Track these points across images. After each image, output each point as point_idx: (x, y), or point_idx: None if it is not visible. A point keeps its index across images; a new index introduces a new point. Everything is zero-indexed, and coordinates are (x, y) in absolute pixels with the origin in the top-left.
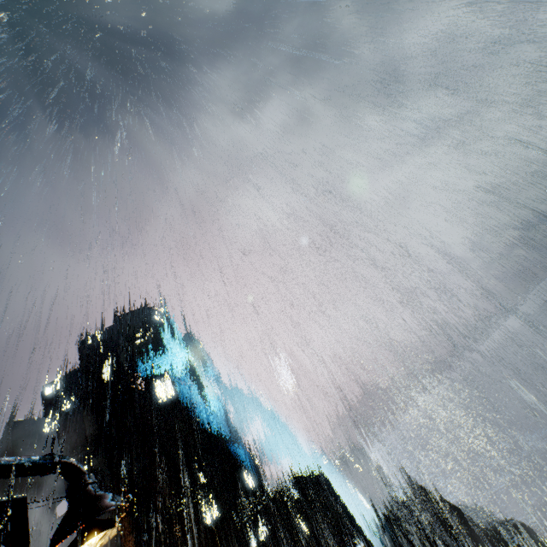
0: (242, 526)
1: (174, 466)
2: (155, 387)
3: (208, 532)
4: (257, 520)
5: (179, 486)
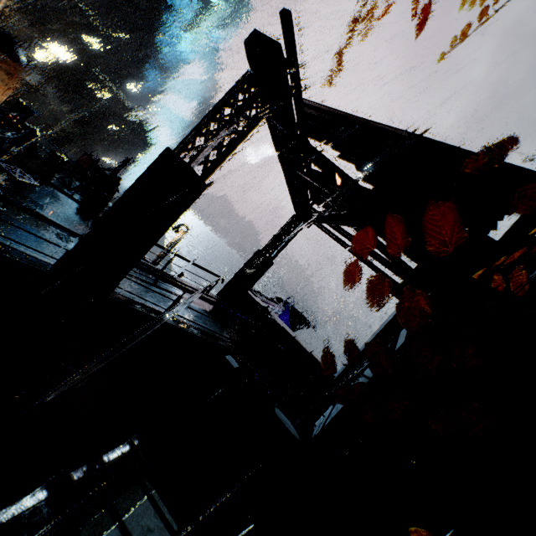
0: (95, 74)
1: None
2: None
3: (77, 40)
4: (102, 88)
5: (97, 4)
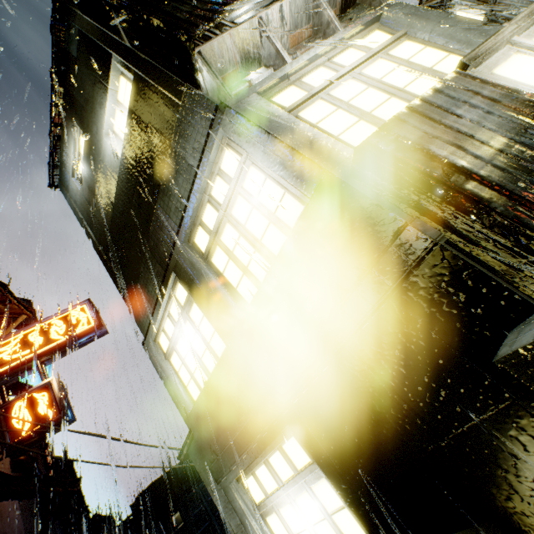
0: None
1: (76, 475)
2: (10, 396)
3: None
4: None
5: (82, 499)
